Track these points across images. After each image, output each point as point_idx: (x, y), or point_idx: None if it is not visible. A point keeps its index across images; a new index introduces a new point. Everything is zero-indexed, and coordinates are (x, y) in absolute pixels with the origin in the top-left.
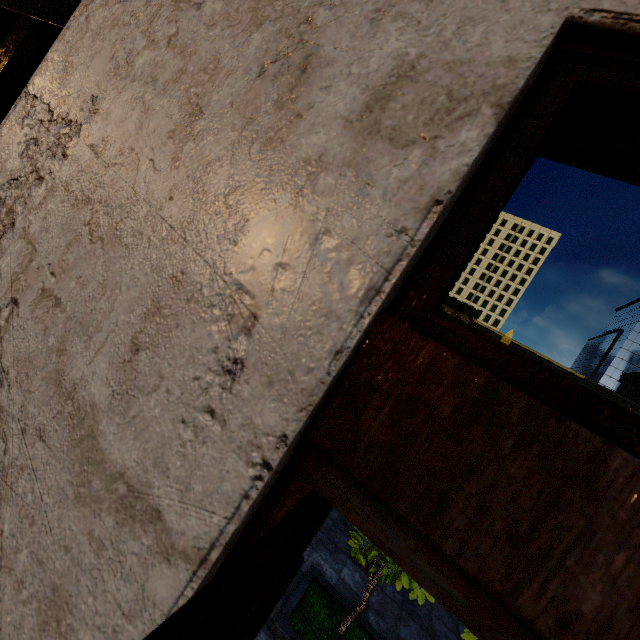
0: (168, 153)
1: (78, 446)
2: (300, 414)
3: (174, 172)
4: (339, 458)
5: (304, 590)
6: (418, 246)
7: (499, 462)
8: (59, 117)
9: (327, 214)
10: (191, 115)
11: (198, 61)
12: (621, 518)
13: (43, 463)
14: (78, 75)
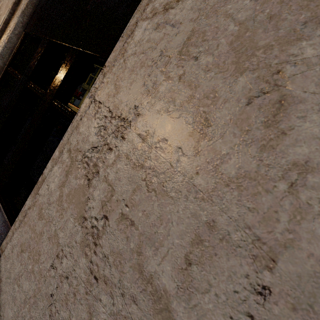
0: (190, 145)
1: (159, 314)
2: None
3: (197, 157)
4: None
5: None
6: None
7: None
8: (116, 115)
9: (319, 202)
10: (202, 124)
11: (202, 91)
12: None
13: (138, 318)
14: (124, 93)
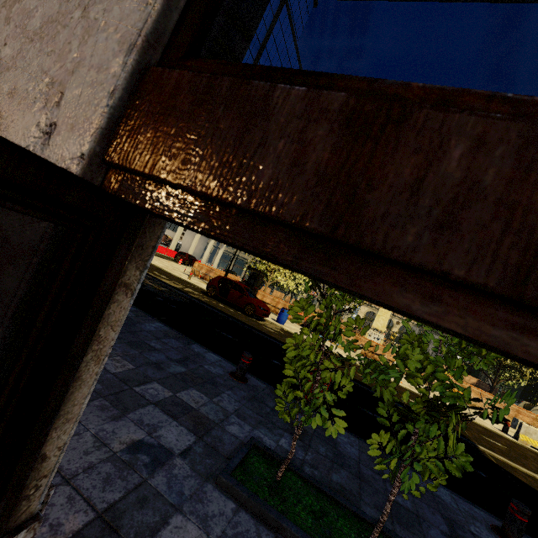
0: (2, 17)
1: None
2: (91, 137)
3: (7, 27)
4: (125, 164)
5: (245, 453)
6: (158, 10)
7: (216, 122)
8: None
9: (104, 13)
10: None
11: None
12: (281, 122)
13: None
14: None
